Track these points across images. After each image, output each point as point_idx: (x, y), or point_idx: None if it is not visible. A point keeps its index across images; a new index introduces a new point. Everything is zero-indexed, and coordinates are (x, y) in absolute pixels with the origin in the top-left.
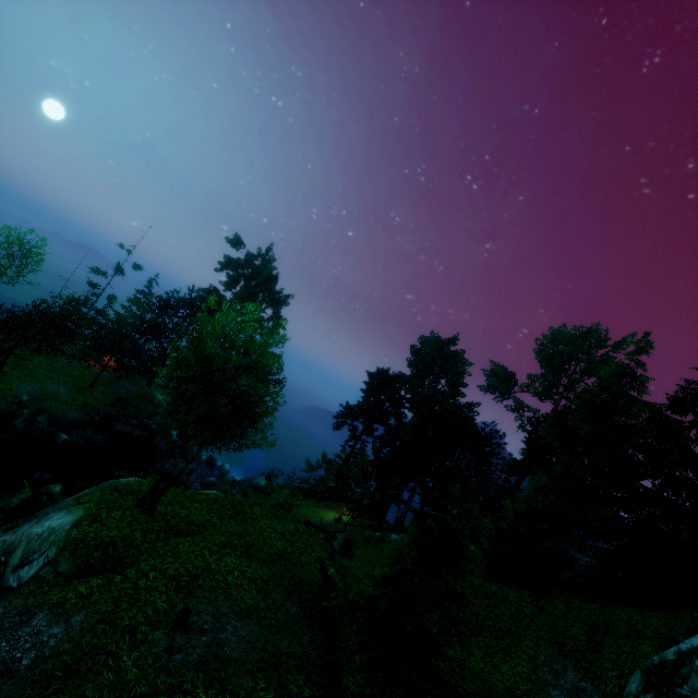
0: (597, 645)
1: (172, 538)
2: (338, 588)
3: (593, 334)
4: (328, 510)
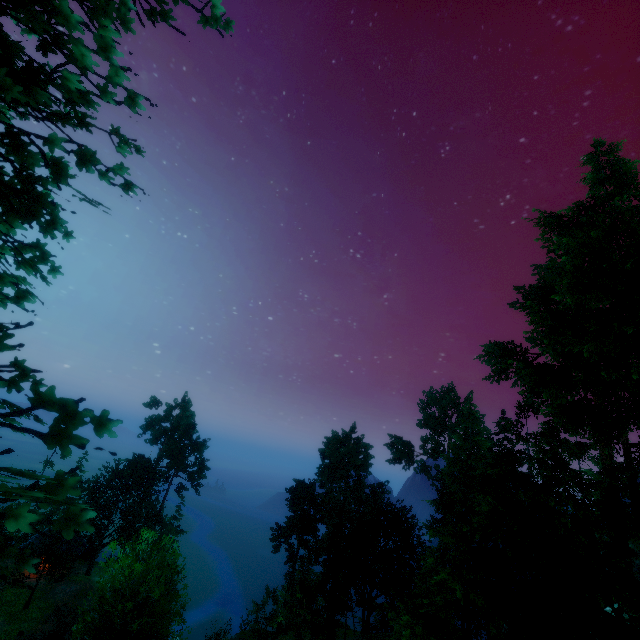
0: None
1: None
2: None
3: (452, 391)
4: None
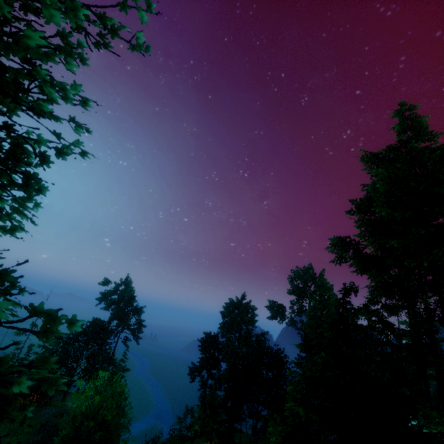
0: None
1: None
2: None
3: (311, 269)
4: None
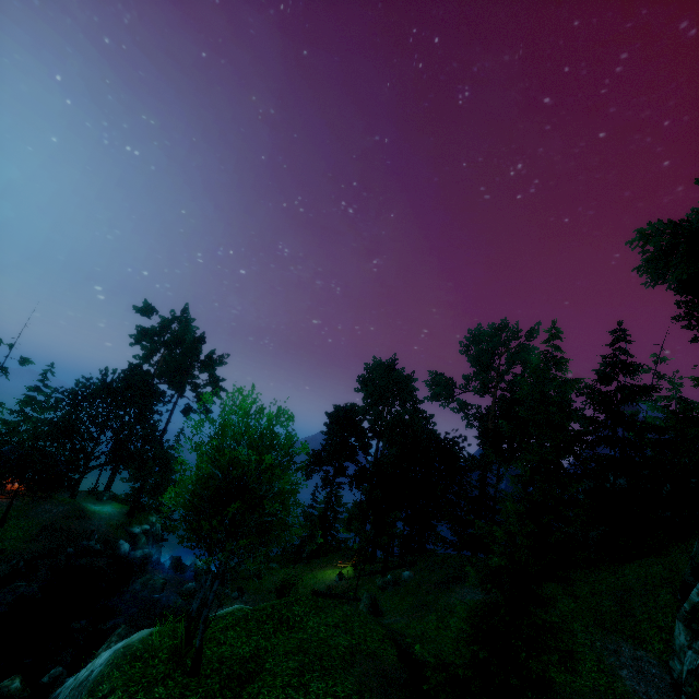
0: (628, 610)
1: (241, 691)
2: (420, 662)
3: (505, 328)
4: (324, 570)
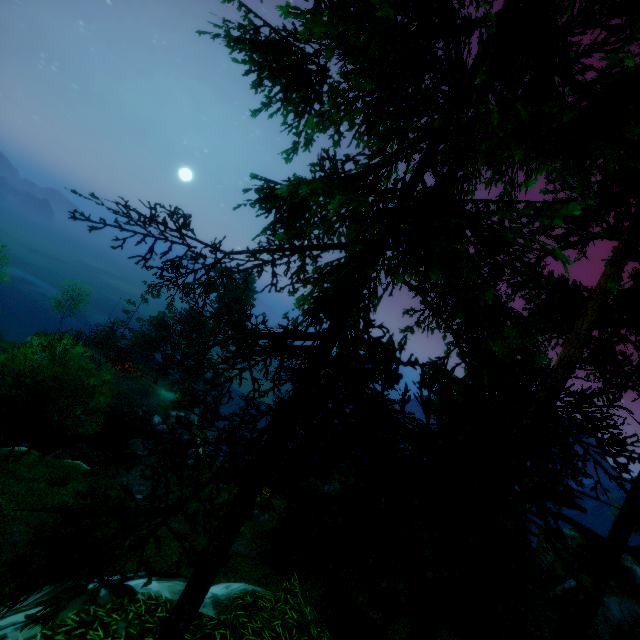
0: None
1: None
2: None
3: None
4: None
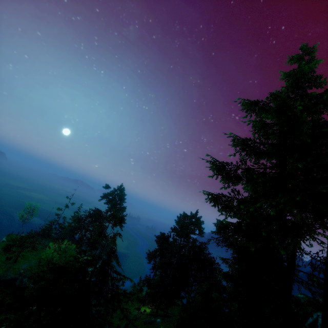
0: None
1: None
2: None
3: None
4: (143, 306)
